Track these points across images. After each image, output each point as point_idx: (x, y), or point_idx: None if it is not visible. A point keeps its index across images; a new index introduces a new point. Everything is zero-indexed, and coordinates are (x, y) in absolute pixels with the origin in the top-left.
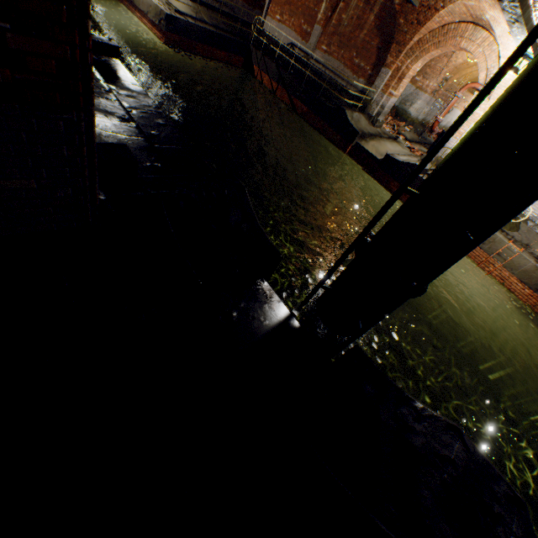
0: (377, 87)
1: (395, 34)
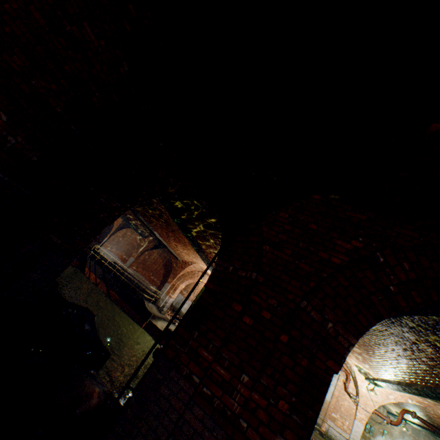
0: (163, 291)
1: (172, 269)
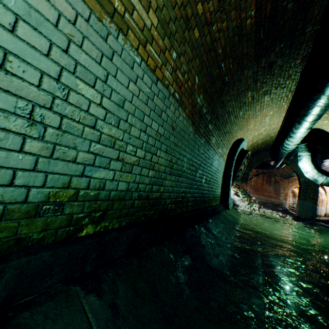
0: (282, 199)
1: (279, 185)
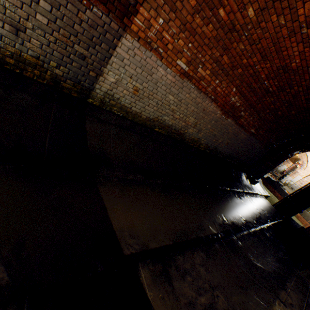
0: None
1: None
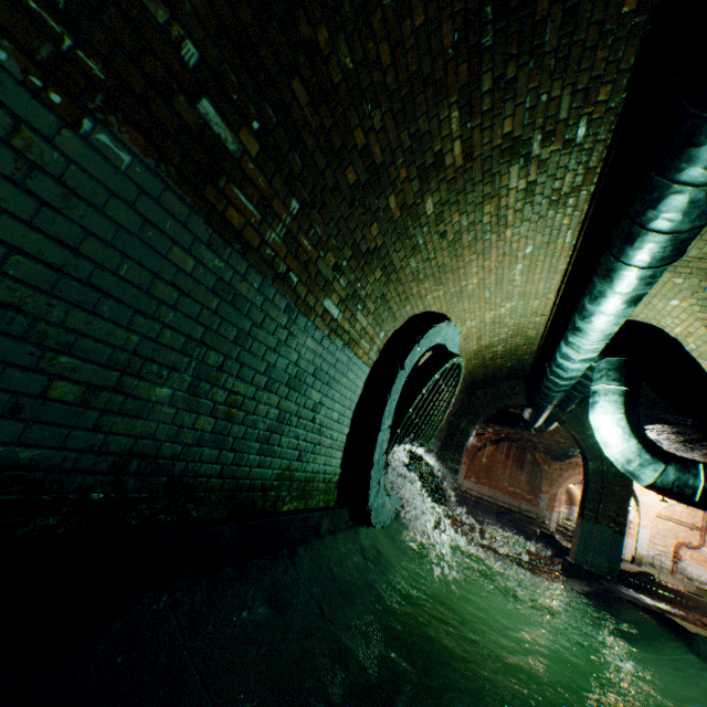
0: (543, 507)
1: (542, 473)
